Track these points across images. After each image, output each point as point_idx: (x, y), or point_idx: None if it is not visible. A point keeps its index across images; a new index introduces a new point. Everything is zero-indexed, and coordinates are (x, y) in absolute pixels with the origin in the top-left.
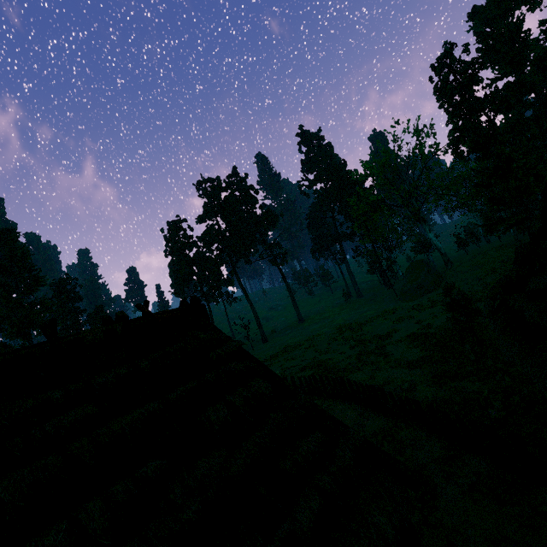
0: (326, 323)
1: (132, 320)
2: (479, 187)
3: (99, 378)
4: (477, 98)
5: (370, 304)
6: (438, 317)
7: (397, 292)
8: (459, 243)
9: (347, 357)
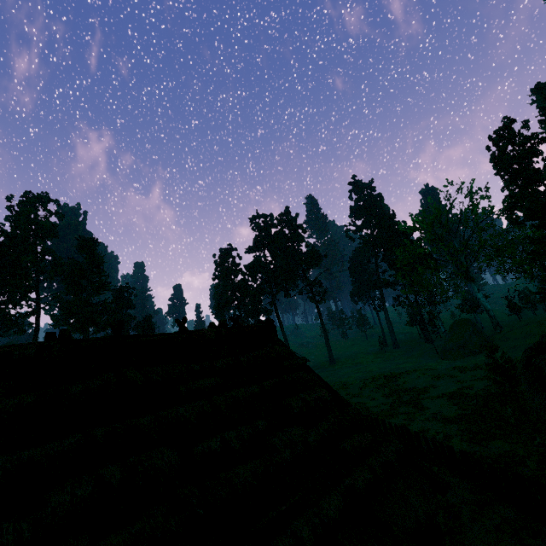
0: (359, 368)
1: (229, 328)
2: (534, 254)
3: (218, 362)
4: (535, 170)
5: (407, 357)
6: (480, 380)
7: (437, 349)
8: (511, 307)
9: (380, 404)
